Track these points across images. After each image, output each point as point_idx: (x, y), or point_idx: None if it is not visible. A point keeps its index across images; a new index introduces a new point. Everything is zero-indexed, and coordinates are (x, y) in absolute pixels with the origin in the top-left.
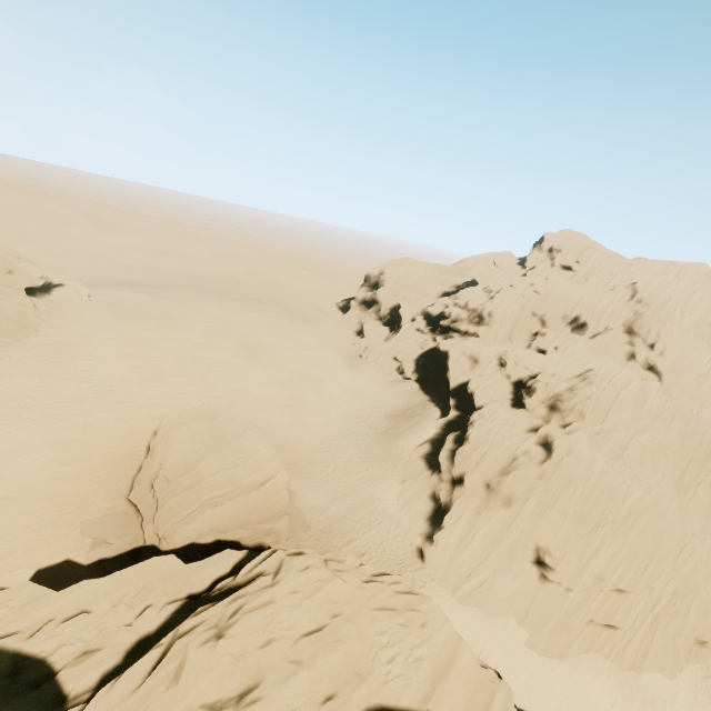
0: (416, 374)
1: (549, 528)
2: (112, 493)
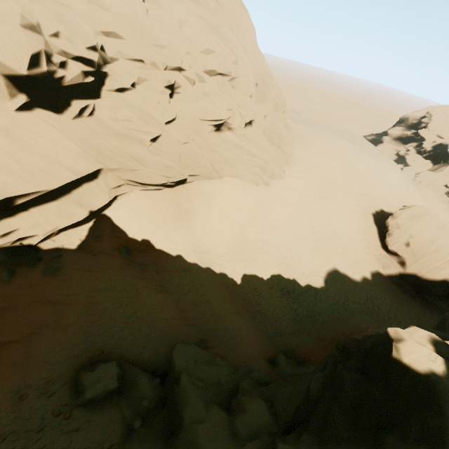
0: None
1: None
2: (375, 243)
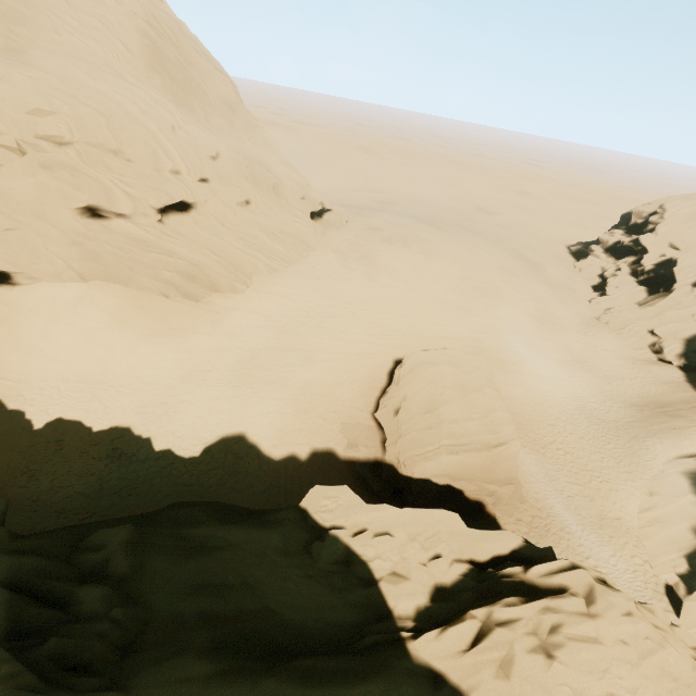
0: (682, 359)
1: None
2: (361, 406)
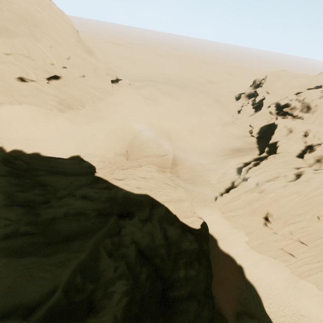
0: (257, 134)
1: (276, 207)
2: (123, 147)
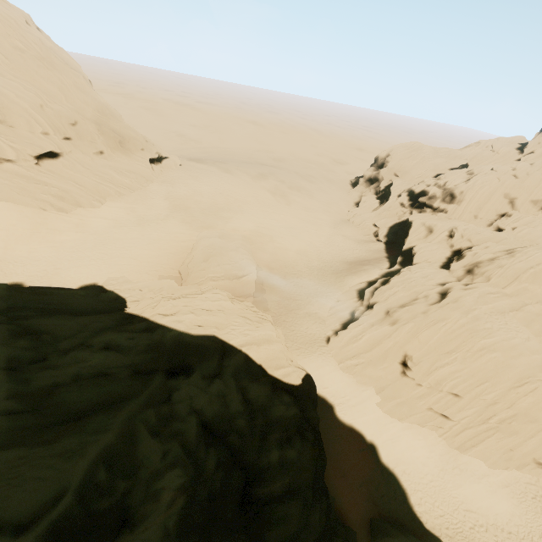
0: (385, 238)
1: (417, 344)
2: (173, 267)
